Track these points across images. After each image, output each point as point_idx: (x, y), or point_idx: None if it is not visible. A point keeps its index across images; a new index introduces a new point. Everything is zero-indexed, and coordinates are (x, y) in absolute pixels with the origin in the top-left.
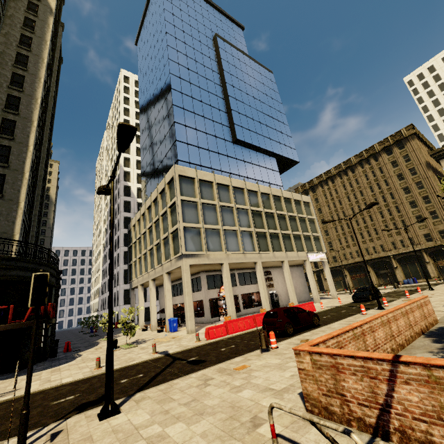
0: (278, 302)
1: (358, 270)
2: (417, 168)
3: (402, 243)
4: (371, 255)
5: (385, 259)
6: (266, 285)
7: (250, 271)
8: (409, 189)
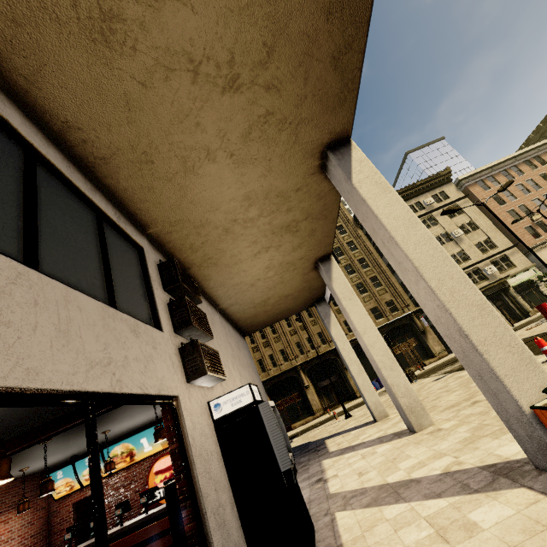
0: (298, 490)
1: (287, 389)
2: (345, 226)
3: (347, 325)
4: (308, 353)
5: (329, 356)
6: (183, 353)
7: (47, 154)
8: (342, 251)
